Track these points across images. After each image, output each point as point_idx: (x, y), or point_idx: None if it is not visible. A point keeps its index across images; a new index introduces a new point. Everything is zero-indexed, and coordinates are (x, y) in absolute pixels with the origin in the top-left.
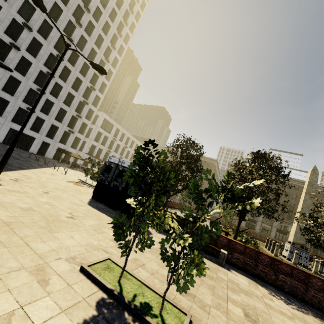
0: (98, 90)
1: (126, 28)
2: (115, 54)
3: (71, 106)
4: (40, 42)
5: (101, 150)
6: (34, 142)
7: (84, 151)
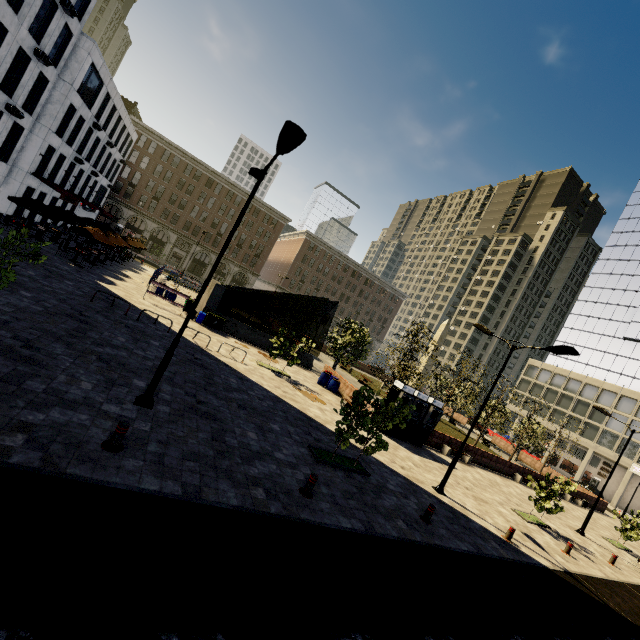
0: None
1: None
2: None
3: (22, 10)
4: None
5: (60, 156)
6: None
7: (28, 167)
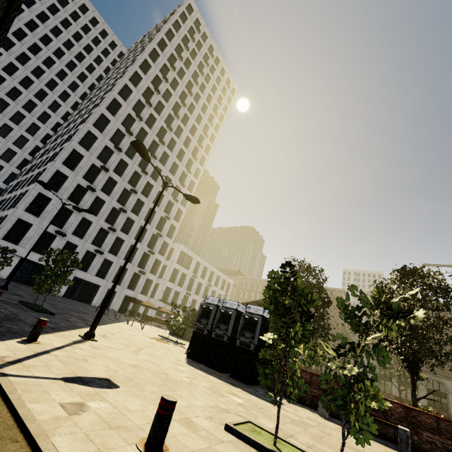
0: (174, 218)
1: (201, 151)
2: (191, 177)
3: (143, 241)
4: (115, 180)
5: (178, 293)
6: (98, 291)
7: (157, 297)
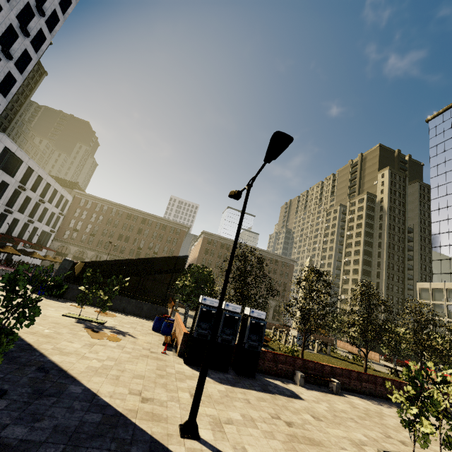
0: None
1: None
2: (41, 24)
3: None
4: None
5: None
6: None
7: None
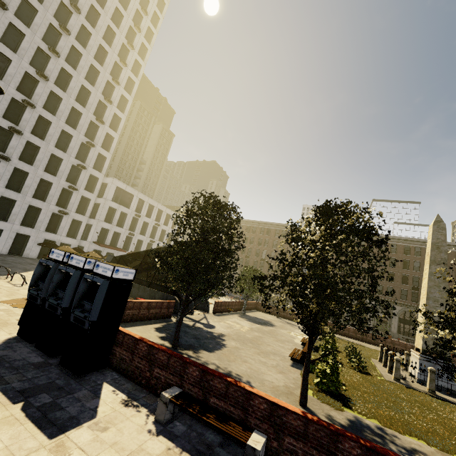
0: (102, 146)
1: (133, 52)
2: (121, 91)
3: (59, 174)
4: None
5: (118, 234)
6: (1, 236)
7: (90, 240)
